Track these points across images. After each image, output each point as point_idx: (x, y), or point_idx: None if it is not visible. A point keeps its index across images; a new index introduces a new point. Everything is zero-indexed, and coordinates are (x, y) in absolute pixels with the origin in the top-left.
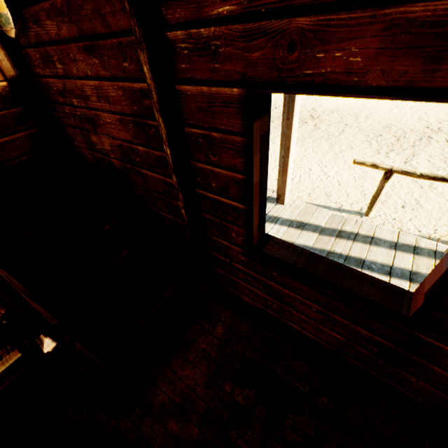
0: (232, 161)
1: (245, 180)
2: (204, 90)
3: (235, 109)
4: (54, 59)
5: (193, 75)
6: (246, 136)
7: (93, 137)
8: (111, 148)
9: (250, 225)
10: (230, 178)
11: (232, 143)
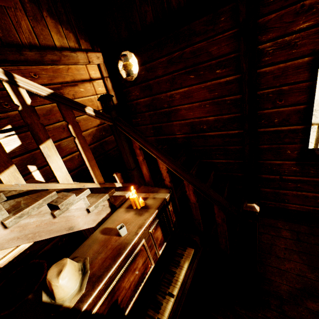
0: (296, 99)
1: (306, 107)
2: (280, 66)
3: (304, 68)
4: (152, 87)
5: (273, 61)
6: (311, 81)
7: (164, 125)
8: (180, 128)
9: (307, 138)
10: (292, 110)
11: (298, 88)
